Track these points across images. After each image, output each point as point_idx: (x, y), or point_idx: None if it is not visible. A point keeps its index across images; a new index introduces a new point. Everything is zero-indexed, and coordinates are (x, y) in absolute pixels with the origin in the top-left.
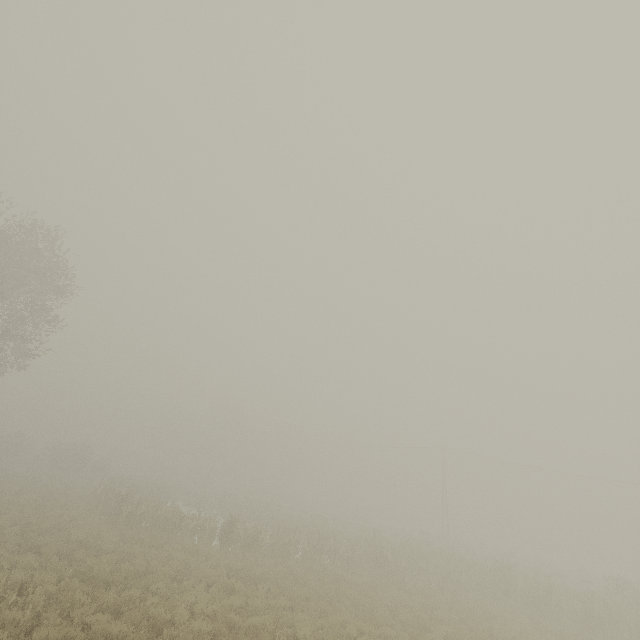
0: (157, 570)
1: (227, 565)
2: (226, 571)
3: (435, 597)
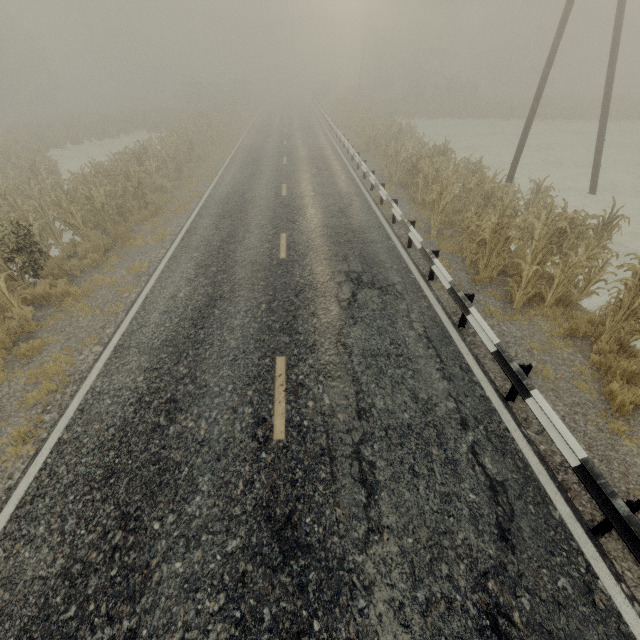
0: None
1: None
2: None
3: None
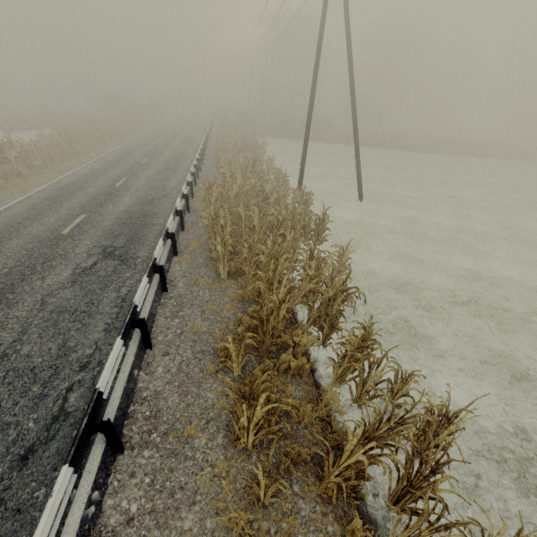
0: None
1: None
2: None
3: None
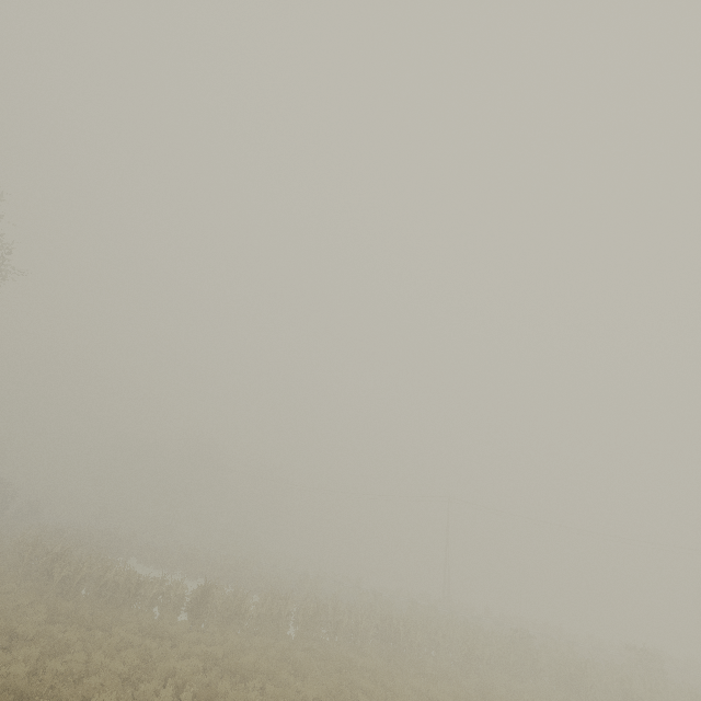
0: (102, 667)
1: (204, 653)
2: (202, 663)
3: (461, 683)
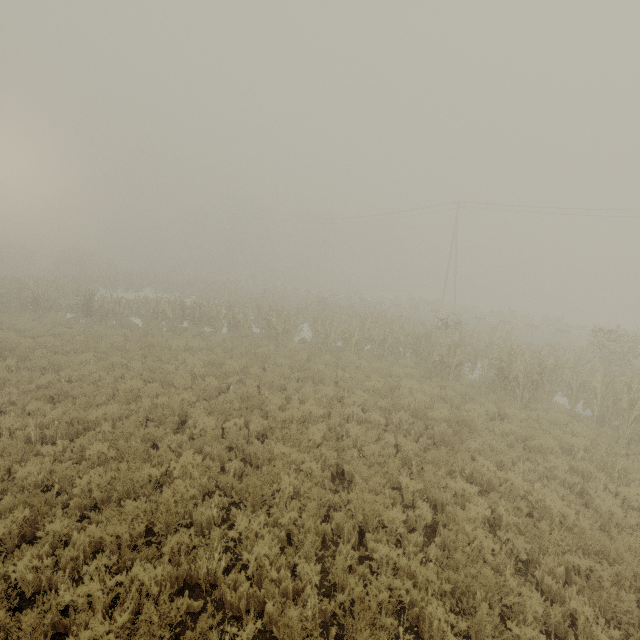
0: None
1: None
2: None
3: (276, 360)
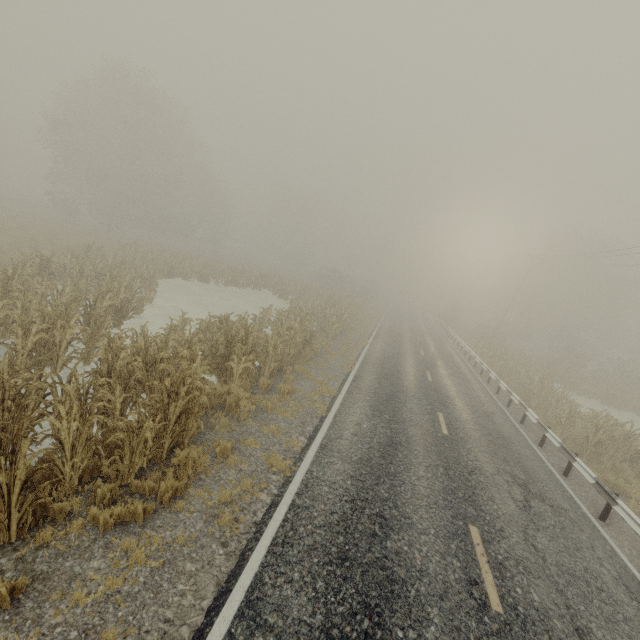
0: None
1: None
2: None
3: None
